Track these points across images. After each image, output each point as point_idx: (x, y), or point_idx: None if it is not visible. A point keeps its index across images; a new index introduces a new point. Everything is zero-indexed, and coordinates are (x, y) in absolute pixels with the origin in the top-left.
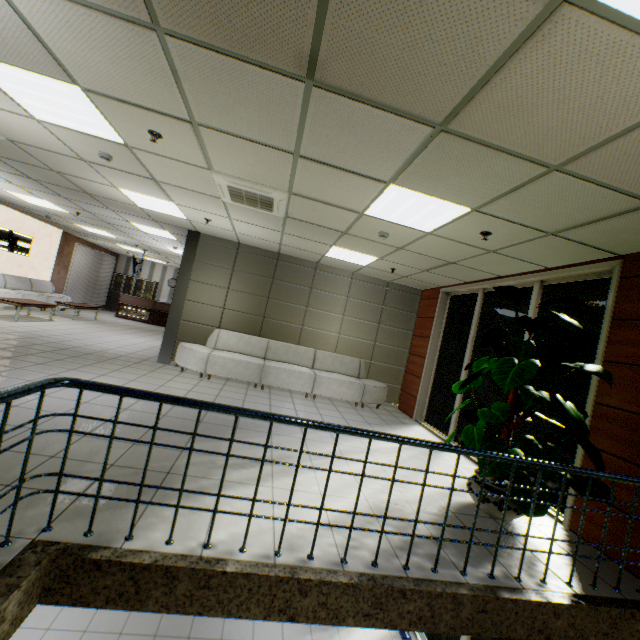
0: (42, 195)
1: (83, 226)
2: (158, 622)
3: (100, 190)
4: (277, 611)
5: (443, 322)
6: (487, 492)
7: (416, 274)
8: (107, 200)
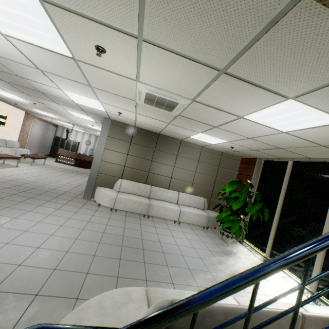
0: None
1: None
2: (121, 241)
3: None
4: None
5: None
6: None
7: None
8: None
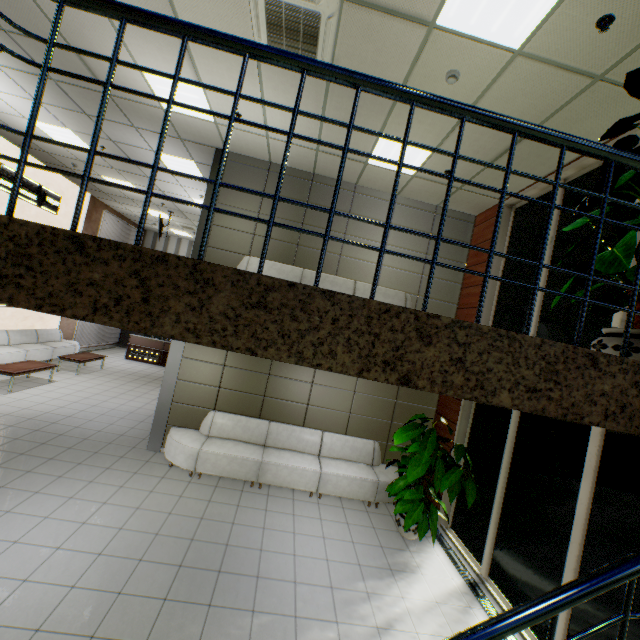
0: (65, 117)
1: (109, 178)
2: (183, 553)
3: (121, 81)
4: (380, 365)
5: (506, 240)
6: (634, 341)
7: (475, 177)
8: (130, 105)
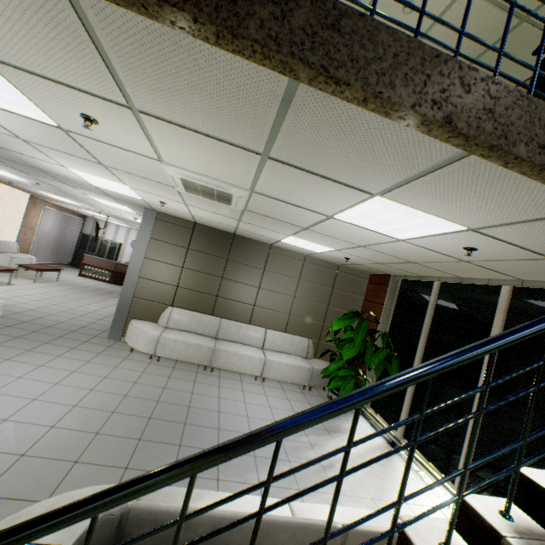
0: None
1: None
2: (152, 410)
3: None
4: (429, 103)
5: None
6: None
7: None
8: None
